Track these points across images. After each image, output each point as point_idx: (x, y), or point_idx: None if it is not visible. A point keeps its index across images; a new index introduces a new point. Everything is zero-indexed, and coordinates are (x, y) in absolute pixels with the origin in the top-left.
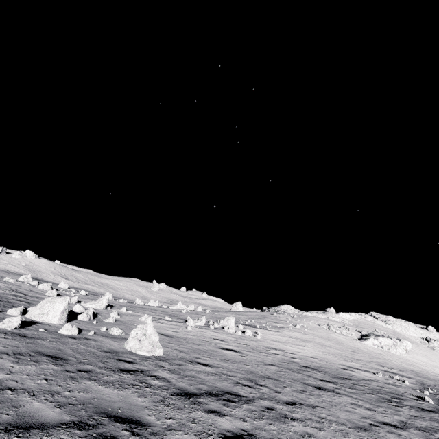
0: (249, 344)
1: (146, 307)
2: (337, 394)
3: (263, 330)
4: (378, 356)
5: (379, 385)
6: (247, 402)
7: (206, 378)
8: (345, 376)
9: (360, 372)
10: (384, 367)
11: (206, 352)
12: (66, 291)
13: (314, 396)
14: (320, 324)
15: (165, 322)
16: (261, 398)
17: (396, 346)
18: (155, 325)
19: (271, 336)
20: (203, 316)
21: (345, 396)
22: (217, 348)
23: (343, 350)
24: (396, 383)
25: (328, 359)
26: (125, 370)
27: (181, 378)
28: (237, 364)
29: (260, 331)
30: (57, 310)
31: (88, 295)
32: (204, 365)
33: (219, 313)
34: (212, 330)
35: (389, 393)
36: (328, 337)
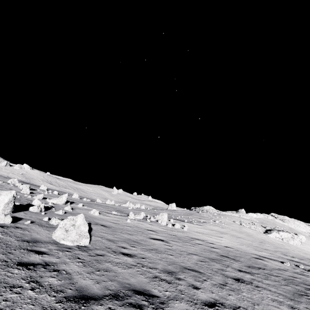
0: (176, 235)
1: (101, 204)
2: (256, 287)
3: (189, 224)
4: (281, 246)
5: (290, 274)
6: (158, 306)
7: (121, 271)
8: (259, 265)
9: (270, 261)
10: (287, 256)
11: (135, 241)
12: (43, 191)
13: (234, 291)
14: (234, 221)
15: (111, 215)
16: (177, 299)
17: (294, 238)
18: (100, 217)
19: (196, 229)
20: (144, 212)
21: (264, 289)
22: (147, 237)
23: (253, 241)
24: (303, 272)
25: (242, 248)
26: (25, 264)
27: (90, 273)
28: (161, 254)
29: (187, 225)
30: (2, 201)
31: (60, 194)
32: (127, 255)
33: (157, 210)
34: (148, 222)
35: (301, 284)
36: (241, 230)
